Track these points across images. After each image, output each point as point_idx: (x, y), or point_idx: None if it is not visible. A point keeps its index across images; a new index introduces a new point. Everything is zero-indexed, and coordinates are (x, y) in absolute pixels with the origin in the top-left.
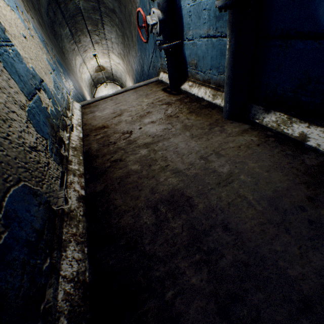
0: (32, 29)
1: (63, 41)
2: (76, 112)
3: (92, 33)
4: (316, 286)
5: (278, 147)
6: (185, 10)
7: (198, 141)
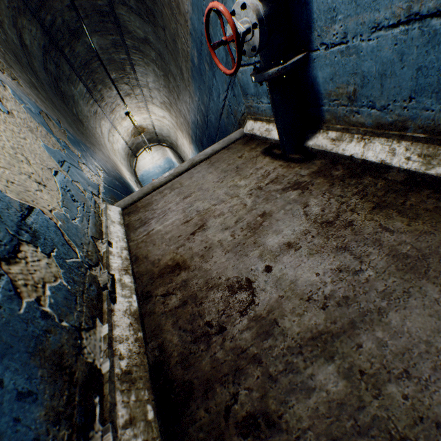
0: (9, 98)
1: (77, 104)
2: (114, 231)
3: (118, 82)
4: None
5: None
6: None
7: None
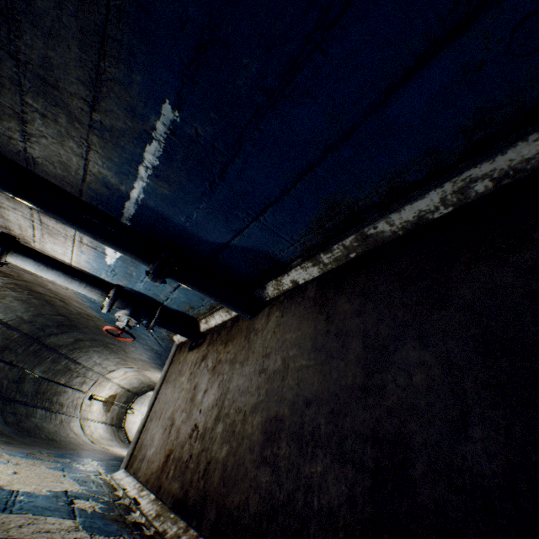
0: (10, 458)
1: (42, 428)
2: (125, 482)
3: (69, 381)
4: (361, 372)
5: (292, 303)
6: (142, 290)
7: (248, 362)
